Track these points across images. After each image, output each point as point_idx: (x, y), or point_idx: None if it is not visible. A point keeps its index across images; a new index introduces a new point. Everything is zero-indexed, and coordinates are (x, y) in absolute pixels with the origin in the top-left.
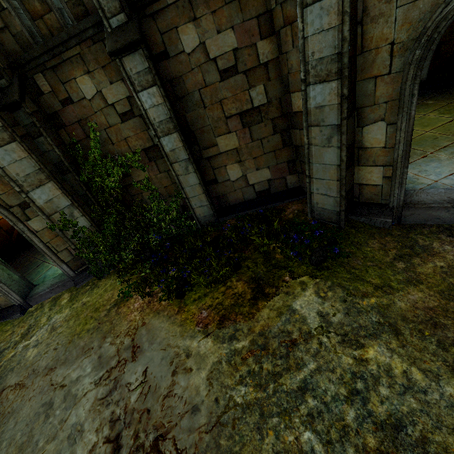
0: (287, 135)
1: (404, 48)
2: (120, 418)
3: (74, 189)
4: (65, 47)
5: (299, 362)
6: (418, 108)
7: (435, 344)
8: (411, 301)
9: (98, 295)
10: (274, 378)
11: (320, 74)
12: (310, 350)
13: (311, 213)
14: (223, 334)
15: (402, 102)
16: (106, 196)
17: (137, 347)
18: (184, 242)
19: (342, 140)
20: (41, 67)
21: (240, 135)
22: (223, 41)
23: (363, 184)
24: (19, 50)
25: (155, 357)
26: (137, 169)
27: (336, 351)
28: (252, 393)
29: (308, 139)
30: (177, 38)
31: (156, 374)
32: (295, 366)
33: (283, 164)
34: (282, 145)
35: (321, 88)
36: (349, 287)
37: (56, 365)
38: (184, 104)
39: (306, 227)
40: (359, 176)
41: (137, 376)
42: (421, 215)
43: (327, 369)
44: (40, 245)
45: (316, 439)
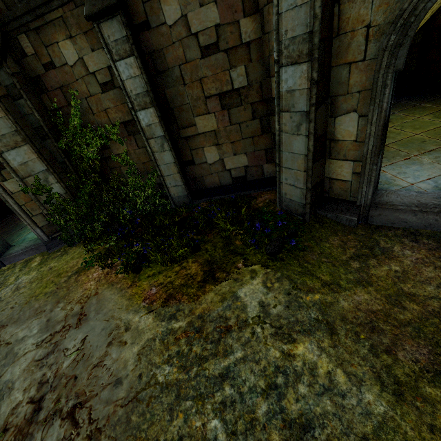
0: (266, 121)
1: (380, 32)
2: (48, 381)
3: (53, 156)
4: (48, 9)
5: (228, 349)
6: (414, 111)
7: (367, 348)
8: (355, 302)
9: (65, 261)
10: (200, 362)
11: (292, 55)
12: (241, 338)
13: (280, 203)
14: (165, 312)
15: (374, 92)
16: (85, 166)
17: (83, 315)
18: (154, 219)
19: (309, 128)
20: (25, 27)
21: (219, 117)
22: (206, 15)
23: (333, 178)
24: (4, 8)
25: (97, 327)
26: (116, 142)
27: (266, 343)
28: (175, 373)
29: (279, 125)
30: (159, 8)
31: (93, 343)
32: (223, 352)
33: (261, 152)
34: (261, 132)
35: (293, 70)
36: (297, 281)
37: (8, 323)
38: (164, 79)
39: (271, 216)
40: (330, 169)
41: (76, 343)
42: (388, 216)
43: (252, 360)
44: (15, 206)
45: (222, 428)
